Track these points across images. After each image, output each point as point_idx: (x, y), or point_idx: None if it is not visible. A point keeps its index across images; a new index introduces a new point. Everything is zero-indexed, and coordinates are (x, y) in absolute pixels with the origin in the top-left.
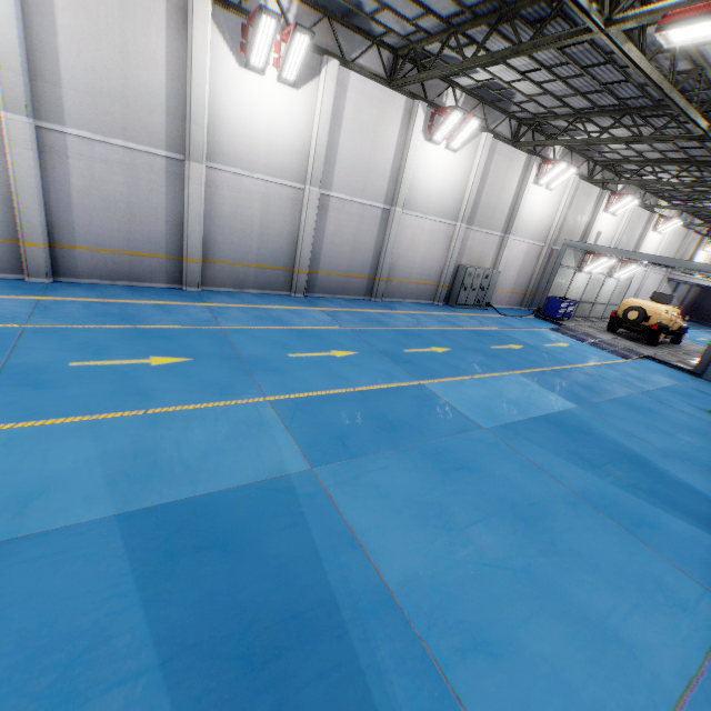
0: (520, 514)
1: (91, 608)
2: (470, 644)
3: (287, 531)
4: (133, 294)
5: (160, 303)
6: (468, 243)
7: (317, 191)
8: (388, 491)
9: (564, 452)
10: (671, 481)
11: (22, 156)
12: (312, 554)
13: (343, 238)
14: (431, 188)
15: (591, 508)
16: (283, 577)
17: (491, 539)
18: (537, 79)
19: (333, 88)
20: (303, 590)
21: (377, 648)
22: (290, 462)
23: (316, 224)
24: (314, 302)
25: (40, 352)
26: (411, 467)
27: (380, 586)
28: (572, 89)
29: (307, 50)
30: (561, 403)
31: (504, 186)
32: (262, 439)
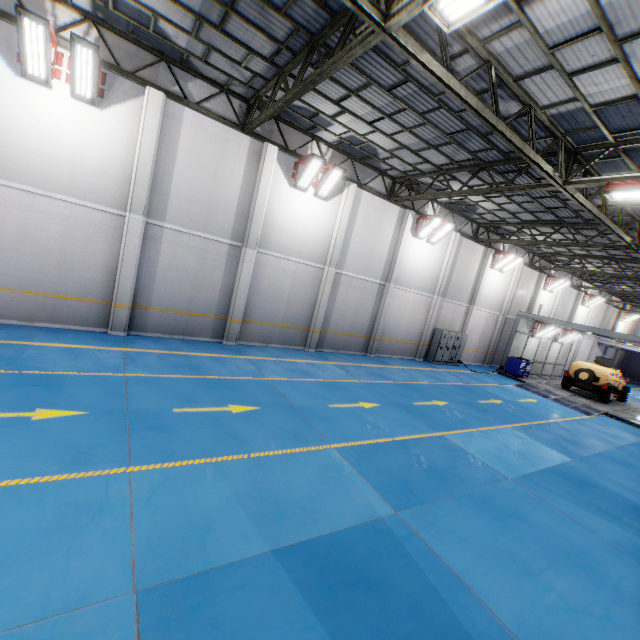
0: (577, 562)
1: (294, 636)
2: None
3: (405, 571)
4: (190, 347)
5: (213, 356)
6: (442, 311)
7: (333, 270)
8: (464, 536)
9: (583, 503)
10: None
11: (131, 242)
12: (435, 594)
13: (349, 305)
14: (415, 269)
15: (629, 558)
16: (423, 614)
17: (565, 585)
18: (497, 201)
19: (352, 201)
20: (444, 627)
21: None
22: (377, 506)
23: (329, 294)
24: (325, 357)
25: (147, 399)
26: (471, 513)
27: (500, 625)
28: (523, 209)
29: (339, 179)
30: (558, 456)
31: (469, 269)
32: (346, 483)
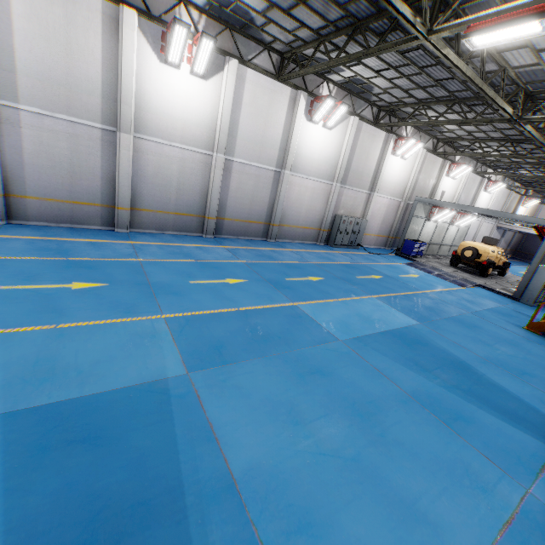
0: (358, 411)
1: None
2: (295, 526)
3: (153, 426)
4: (72, 234)
5: (93, 241)
6: (342, 198)
7: (222, 157)
8: (249, 392)
9: (403, 359)
10: (487, 383)
11: None
12: (171, 447)
13: (244, 193)
14: (312, 156)
15: (418, 405)
16: (141, 467)
17: (330, 432)
18: (388, 76)
19: (234, 80)
20: (156, 478)
21: (210, 530)
22: (170, 368)
23: (222, 182)
24: (221, 242)
25: None
26: (273, 371)
27: (225, 474)
28: (414, 84)
29: (212, 51)
30: (406, 321)
31: (369, 155)
32: (151, 349)
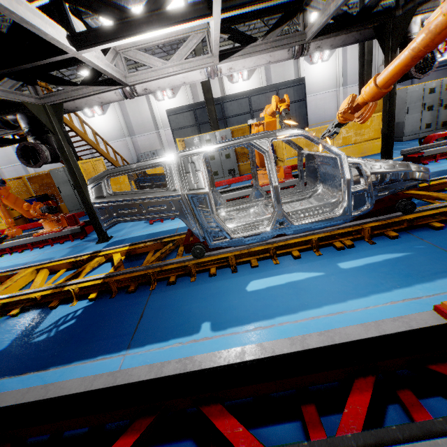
0: None
1: None
2: None
3: None
4: None
5: None
6: (139, 143)
7: None
8: None
9: None
10: None
11: None
12: None
13: None
14: (104, 132)
15: None
16: None
17: None
18: None
19: None
20: None
21: None
22: None
23: None
24: None
25: None
26: None
27: None
28: None
29: None
30: None
31: (141, 112)
32: None
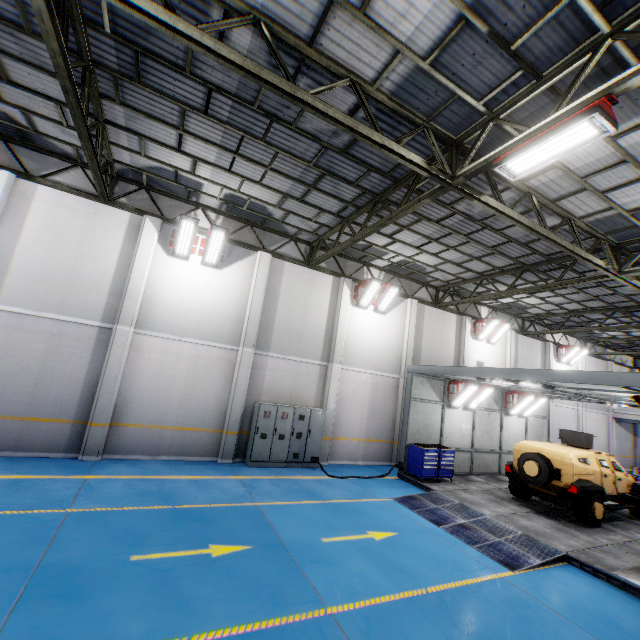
0: None
1: None
2: None
3: None
4: None
5: None
6: (267, 373)
7: None
8: None
9: None
10: None
11: None
12: None
13: (21, 364)
14: (187, 305)
15: None
16: None
17: None
18: (254, 177)
19: (2, 194)
20: None
21: None
22: None
23: None
24: None
25: None
26: None
27: None
28: (294, 180)
29: None
30: None
31: (309, 307)
32: None
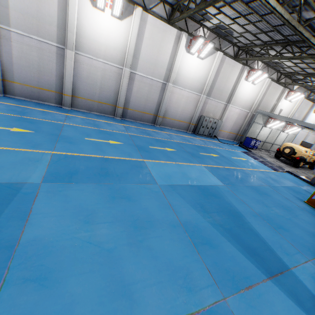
0: (136, 224)
1: None
2: (34, 277)
3: None
4: (36, 106)
5: (44, 110)
6: (207, 105)
7: (128, 70)
8: (71, 199)
9: (194, 202)
10: (247, 227)
11: None
12: None
13: (142, 94)
14: (188, 76)
15: (183, 230)
16: None
17: (106, 231)
18: (241, 23)
19: (139, 21)
20: None
21: None
22: (33, 178)
23: (128, 86)
24: (123, 122)
25: None
26: (97, 192)
27: (16, 239)
28: (259, 29)
29: (123, 1)
30: (215, 182)
31: (228, 79)
32: (30, 167)
